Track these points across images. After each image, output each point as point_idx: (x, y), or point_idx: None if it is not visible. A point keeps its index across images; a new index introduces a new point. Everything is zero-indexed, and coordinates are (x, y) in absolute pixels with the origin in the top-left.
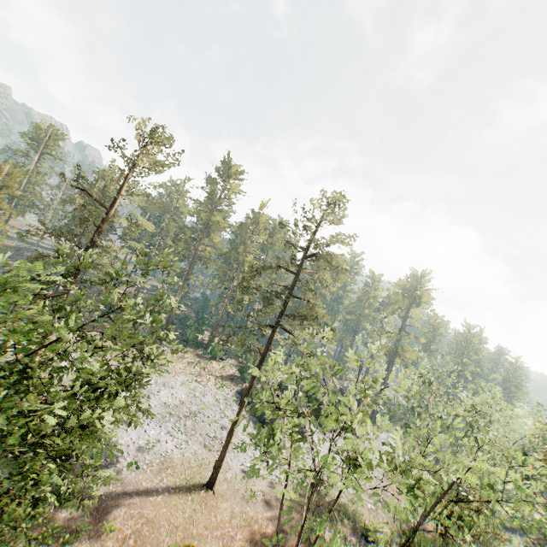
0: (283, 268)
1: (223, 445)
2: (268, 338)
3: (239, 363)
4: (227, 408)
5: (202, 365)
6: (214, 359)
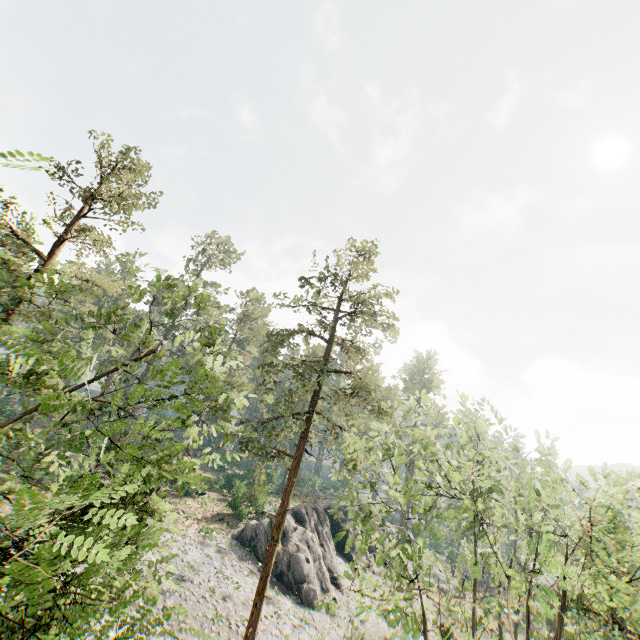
0: (314, 335)
1: (249, 621)
2: (303, 432)
3: (224, 496)
4: (225, 564)
5: (173, 506)
6: (189, 495)
